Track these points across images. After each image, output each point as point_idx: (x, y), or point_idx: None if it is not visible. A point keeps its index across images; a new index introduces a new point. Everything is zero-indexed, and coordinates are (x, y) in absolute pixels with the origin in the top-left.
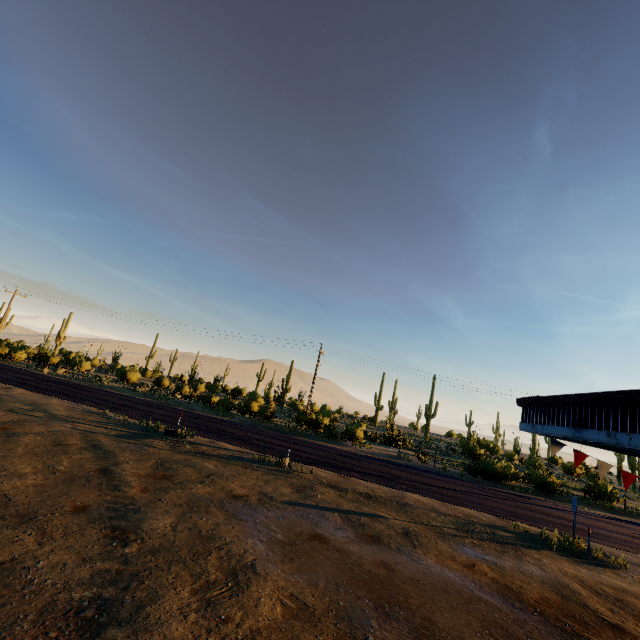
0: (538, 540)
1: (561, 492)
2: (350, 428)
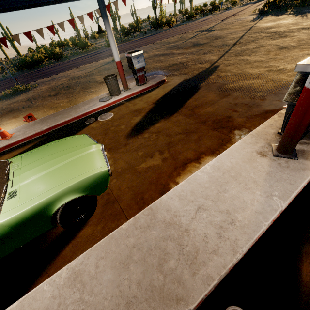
0: (2, 97)
1: (63, 56)
2: None
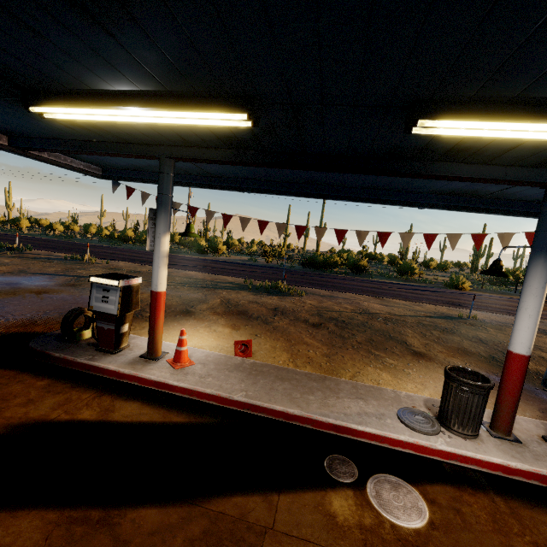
0: (254, 287)
1: (367, 271)
2: (215, 244)
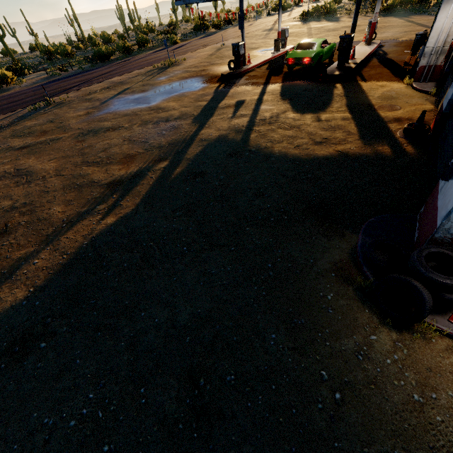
0: (163, 67)
1: (133, 50)
2: None
